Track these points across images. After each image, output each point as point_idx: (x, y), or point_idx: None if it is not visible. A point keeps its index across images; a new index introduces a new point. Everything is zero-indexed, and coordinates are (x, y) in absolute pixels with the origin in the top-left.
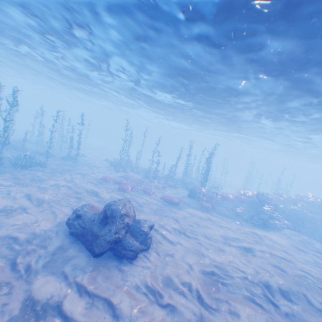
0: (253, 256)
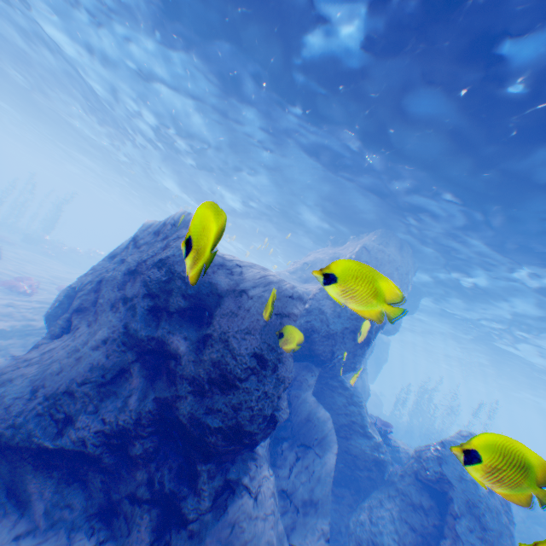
0: None
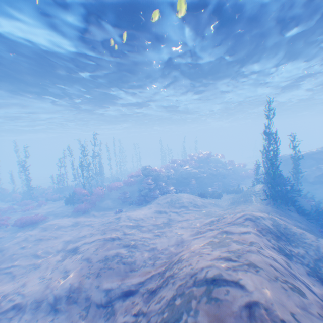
0: (71, 257)
